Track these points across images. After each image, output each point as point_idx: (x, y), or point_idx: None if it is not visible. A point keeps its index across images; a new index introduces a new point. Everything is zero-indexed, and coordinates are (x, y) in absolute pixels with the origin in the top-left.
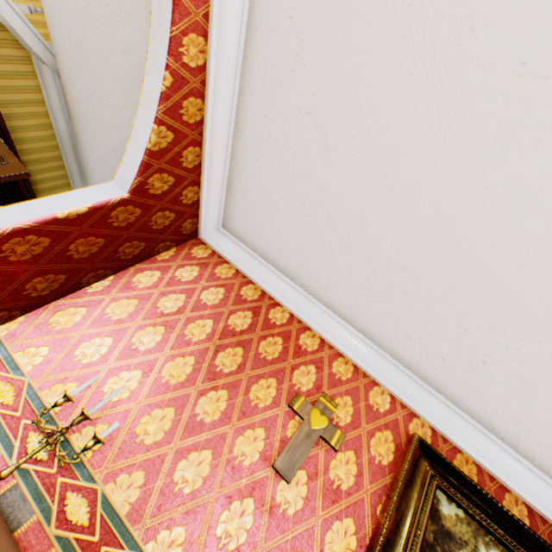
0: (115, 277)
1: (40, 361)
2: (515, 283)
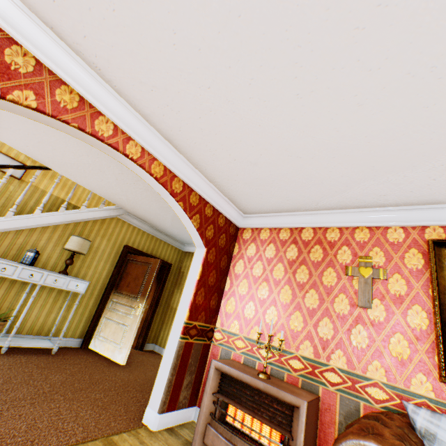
0: (228, 277)
1: (238, 327)
2: (400, 147)
